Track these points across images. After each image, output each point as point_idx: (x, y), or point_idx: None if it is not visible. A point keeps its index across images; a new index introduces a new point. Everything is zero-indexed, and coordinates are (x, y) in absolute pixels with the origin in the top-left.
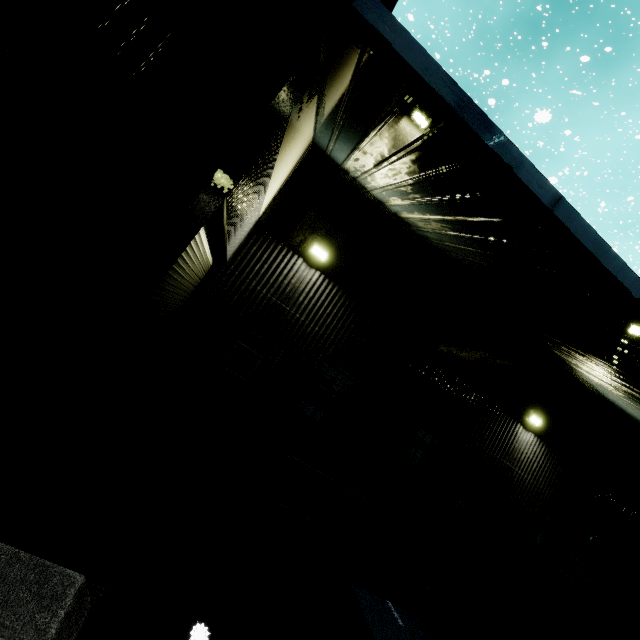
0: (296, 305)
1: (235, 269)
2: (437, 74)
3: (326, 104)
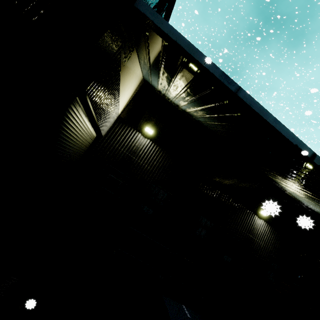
0: (138, 156)
1: (108, 139)
2: (175, 33)
3: (141, 56)
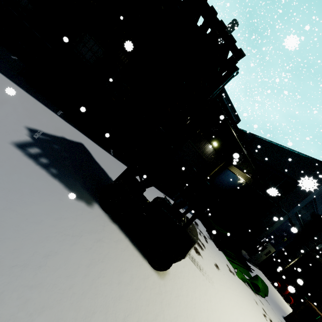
0: None
1: None
2: None
3: None
